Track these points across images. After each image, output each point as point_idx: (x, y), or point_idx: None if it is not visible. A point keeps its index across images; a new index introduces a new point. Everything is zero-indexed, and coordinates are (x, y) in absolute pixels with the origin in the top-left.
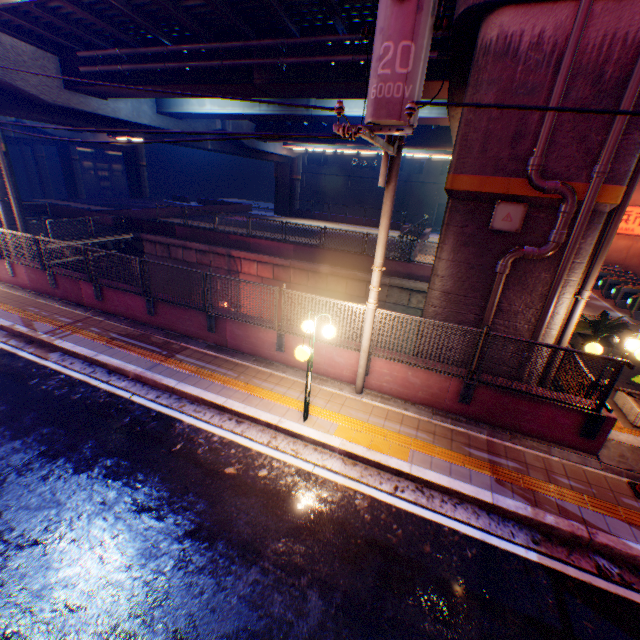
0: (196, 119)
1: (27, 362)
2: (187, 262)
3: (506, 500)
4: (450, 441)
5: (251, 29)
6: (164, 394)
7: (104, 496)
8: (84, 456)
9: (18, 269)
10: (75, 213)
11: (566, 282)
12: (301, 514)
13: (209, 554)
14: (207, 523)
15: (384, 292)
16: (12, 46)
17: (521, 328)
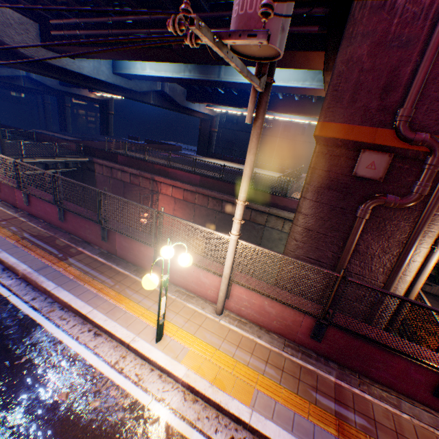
0: (141, 80)
1: None
2: (123, 181)
3: None
4: (297, 381)
5: (173, 5)
6: (41, 296)
7: None
8: None
9: None
10: (52, 140)
11: (425, 232)
12: None
13: None
14: None
15: (264, 218)
16: (2, 11)
17: (376, 270)
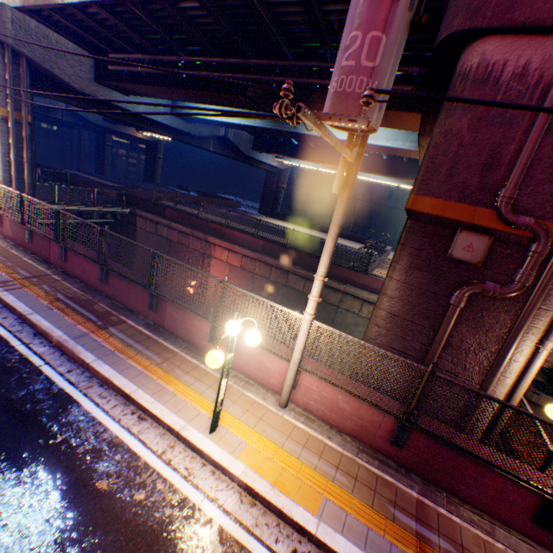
0: (202, 124)
1: None
2: (169, 240)
3: None
4: (373, 493)
5: (252, 50)
6: (77, 369)
7: None
8: None
9: (5, 220)
10: (88, 184)
11: (528, 328)
12: None
13: None
14: None
15: (338, 297)
16: (57, 41)
17: (471, 368)
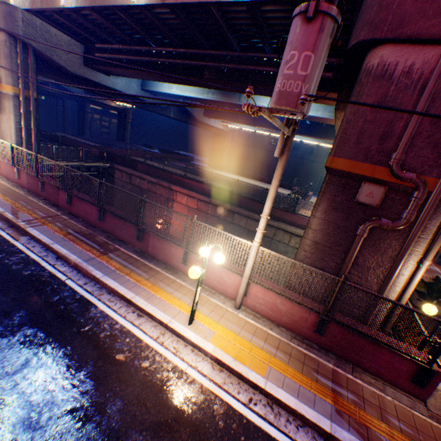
0: (165, 97)
1: (3, 240)
2: (141, 188)
3: (342, 432)
4: (302, 364)
5: (208, 43)
6: (91, 282)
7: (14, 361)
8: (12, 322)
9: (22, 174)
10: (76, 144)
11: (412, 251)
12: (166, 410)
13: (78, 435)
14: (86, 403)
15: (272, 231)
16: (56, 35)
17: (371, 280)
